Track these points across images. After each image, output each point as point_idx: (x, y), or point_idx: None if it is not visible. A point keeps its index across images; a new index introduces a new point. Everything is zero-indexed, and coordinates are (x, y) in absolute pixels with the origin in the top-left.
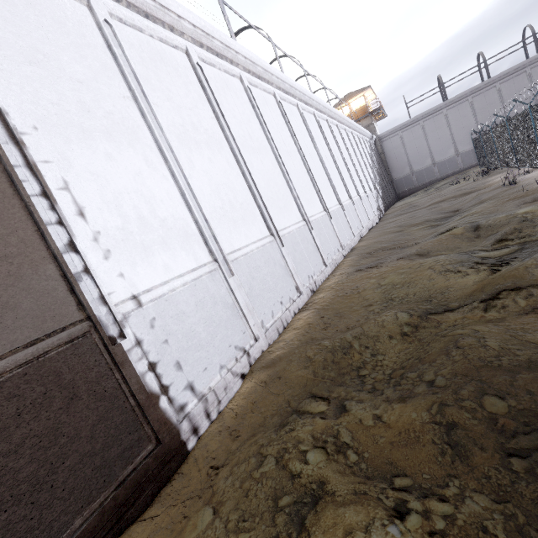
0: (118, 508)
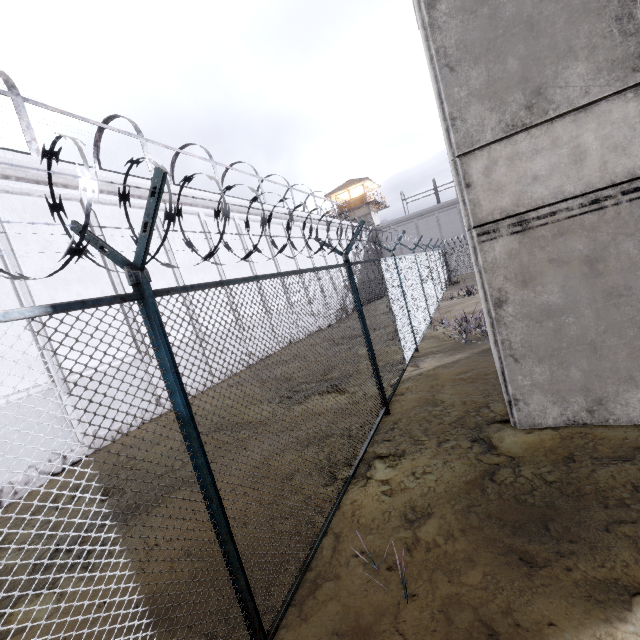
0: None
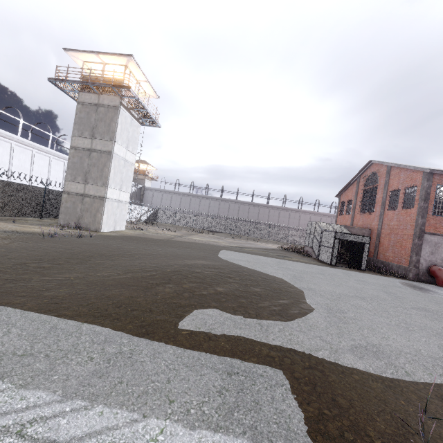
0: None
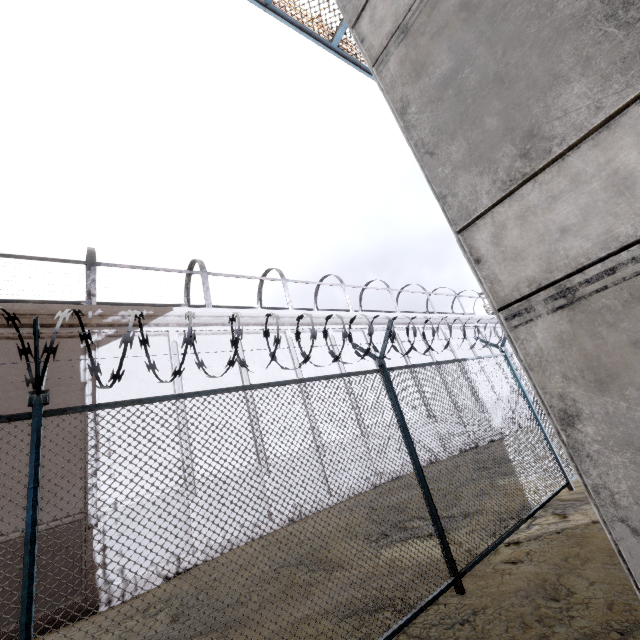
0: (47, 622)
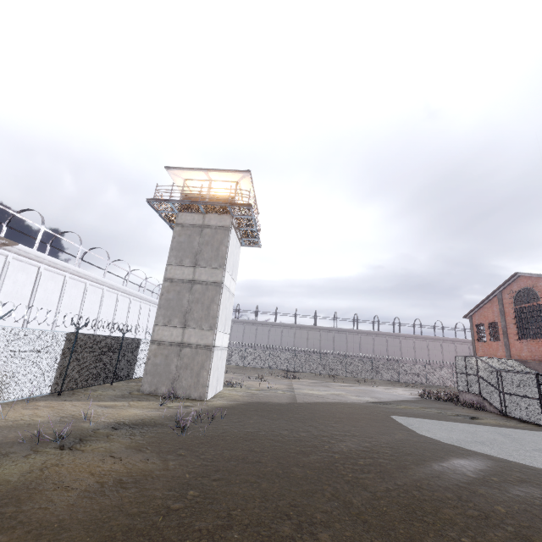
0: None
